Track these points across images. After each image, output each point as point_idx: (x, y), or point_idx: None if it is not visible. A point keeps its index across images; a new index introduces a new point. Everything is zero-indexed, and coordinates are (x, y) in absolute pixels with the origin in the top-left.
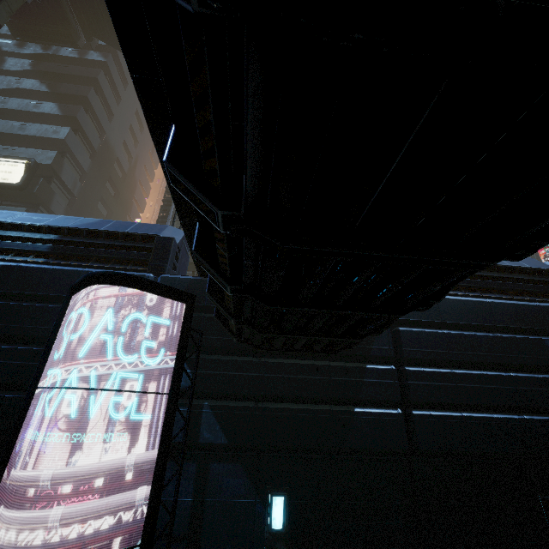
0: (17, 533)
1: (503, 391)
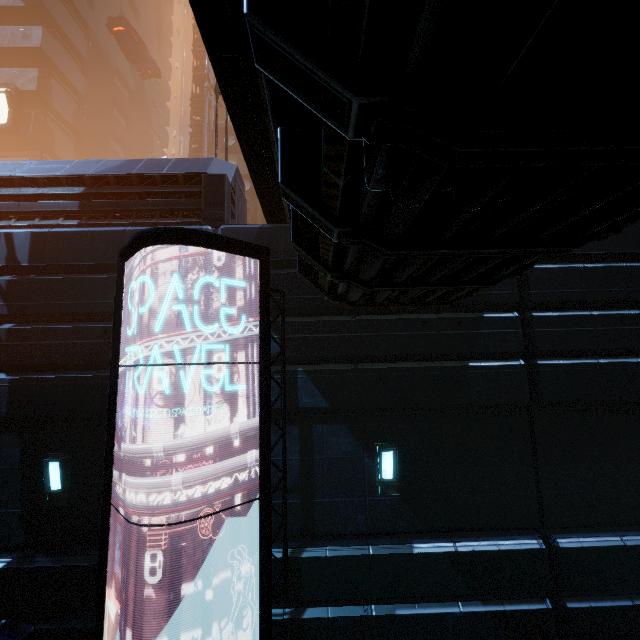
0: (142, 491)
1: None
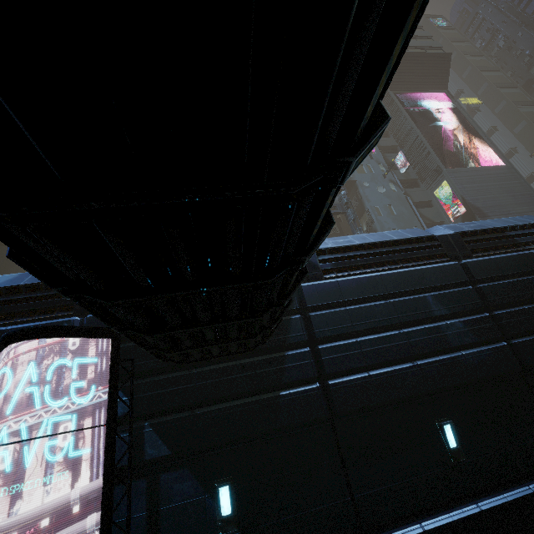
0: None
1: (399, 346)
